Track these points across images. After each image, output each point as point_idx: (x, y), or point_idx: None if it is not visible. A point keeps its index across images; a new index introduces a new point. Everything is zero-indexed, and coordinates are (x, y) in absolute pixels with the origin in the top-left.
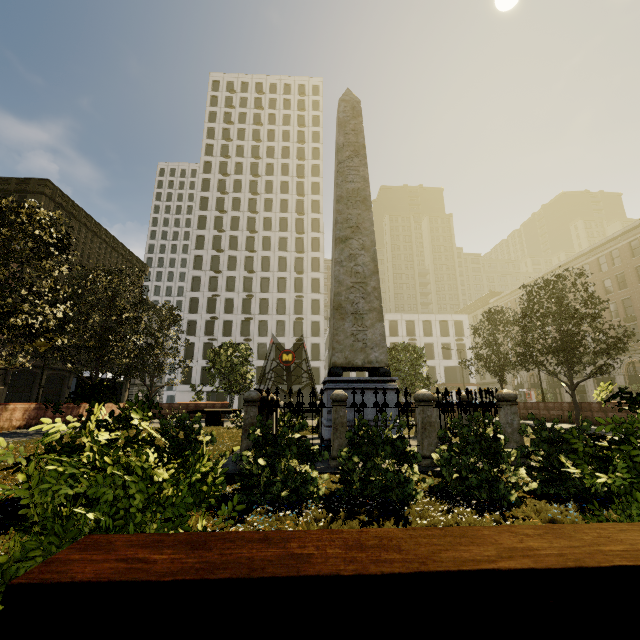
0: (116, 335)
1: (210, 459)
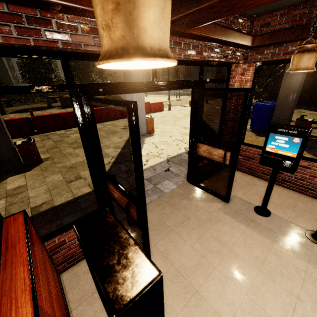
0: None
1: None
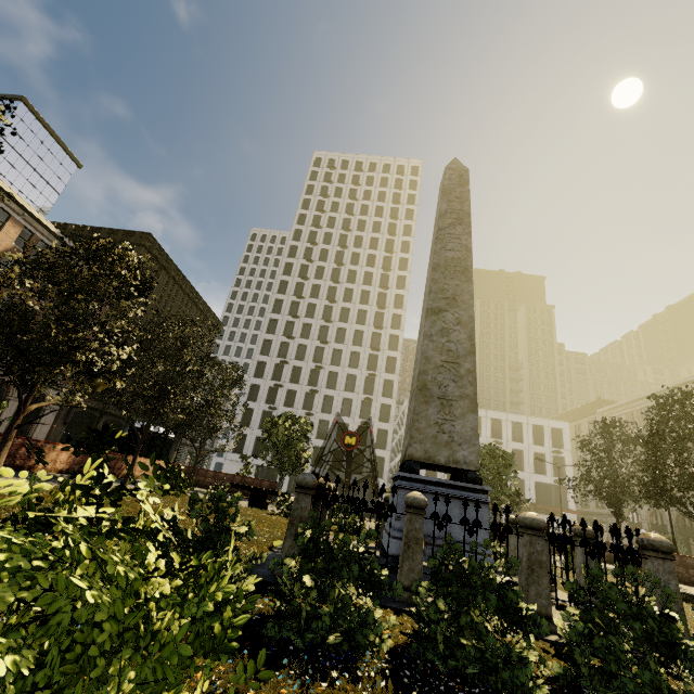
0: (176, 387)
1: (241, 560)
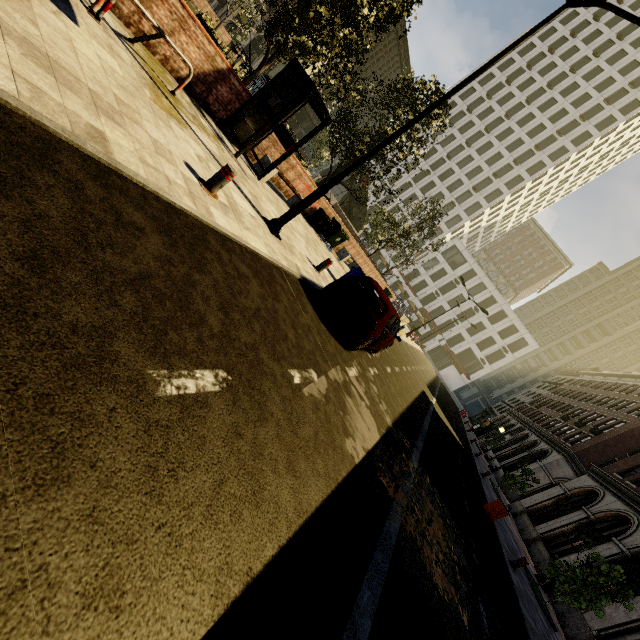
0: None
1: None
